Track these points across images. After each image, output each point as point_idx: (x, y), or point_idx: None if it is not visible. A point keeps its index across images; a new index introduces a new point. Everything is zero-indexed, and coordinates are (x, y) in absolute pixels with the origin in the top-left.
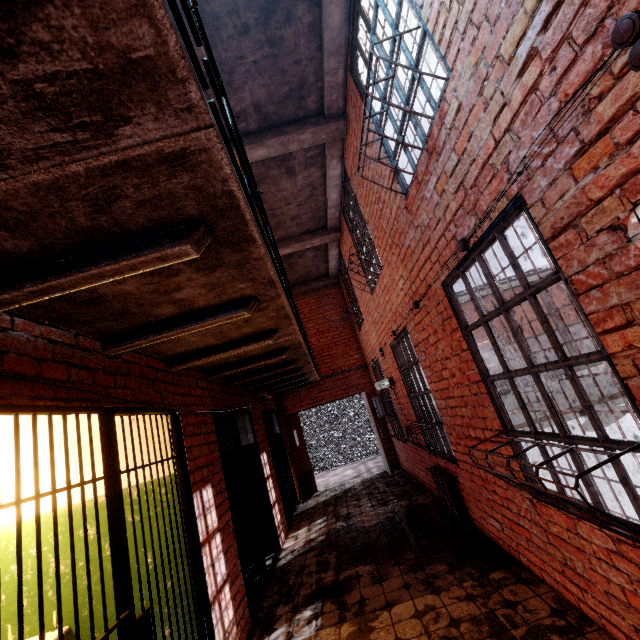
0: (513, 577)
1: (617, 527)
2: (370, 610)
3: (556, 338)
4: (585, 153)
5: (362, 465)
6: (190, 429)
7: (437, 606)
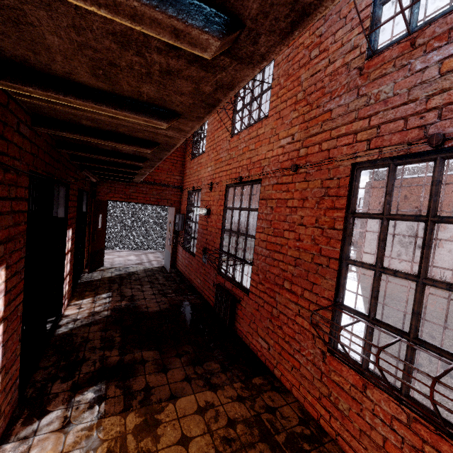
0: (269, 384)
1: None
2: (156, 400)
3: None
4: None
5: (144, 255)
6: None
7: (216, 404)
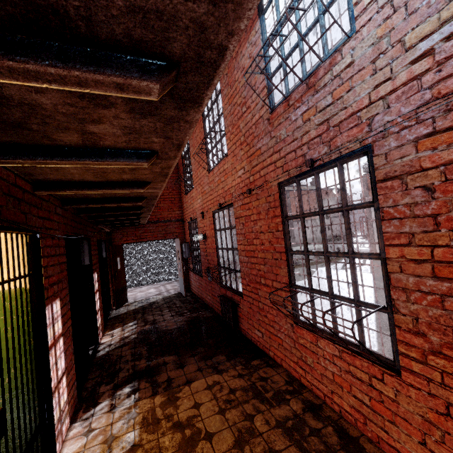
0: (265, 363)
1: (352, 346)
2: (176, 386)
3: (352, 240)
4: (432, 136)
5: (162, 286)
6: (47, 250)
7: (221, 381)
